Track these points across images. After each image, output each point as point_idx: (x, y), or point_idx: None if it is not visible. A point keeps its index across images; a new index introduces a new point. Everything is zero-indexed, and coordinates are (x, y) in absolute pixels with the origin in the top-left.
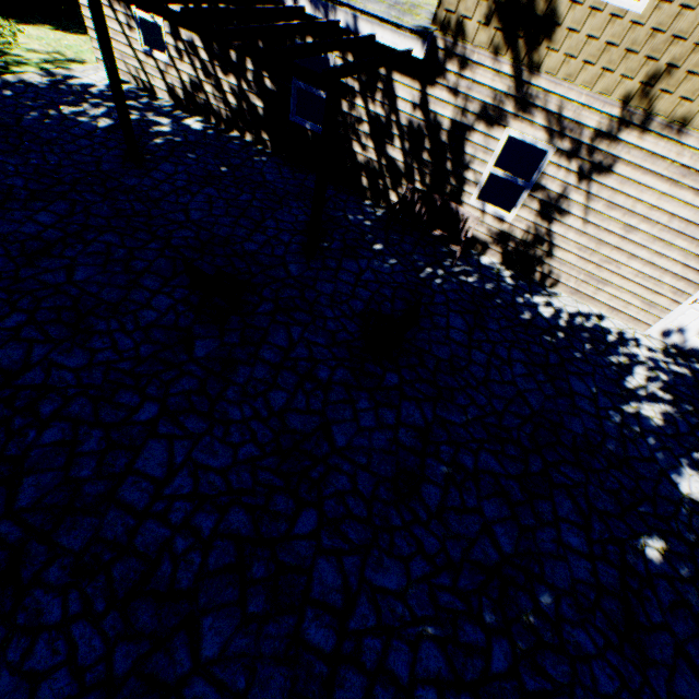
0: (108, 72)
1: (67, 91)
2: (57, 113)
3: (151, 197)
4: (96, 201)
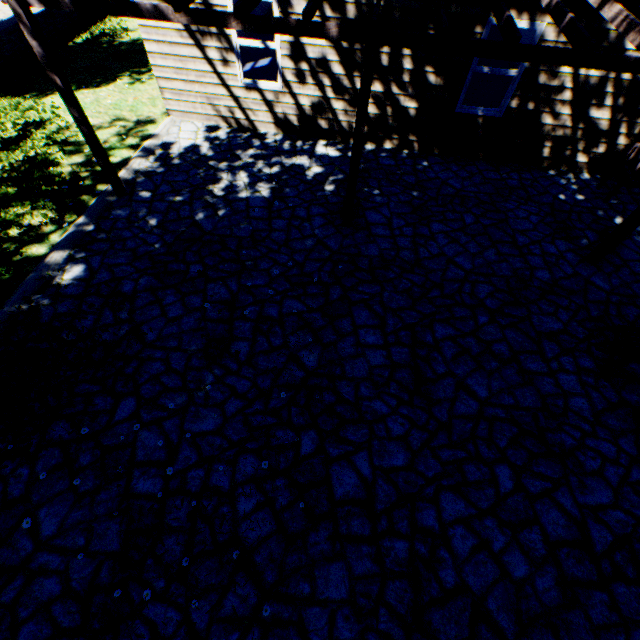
0: (356, 141)
1: (185, 165)
2: (213, 198)
3: (408, 260)
4: (378, 291)
